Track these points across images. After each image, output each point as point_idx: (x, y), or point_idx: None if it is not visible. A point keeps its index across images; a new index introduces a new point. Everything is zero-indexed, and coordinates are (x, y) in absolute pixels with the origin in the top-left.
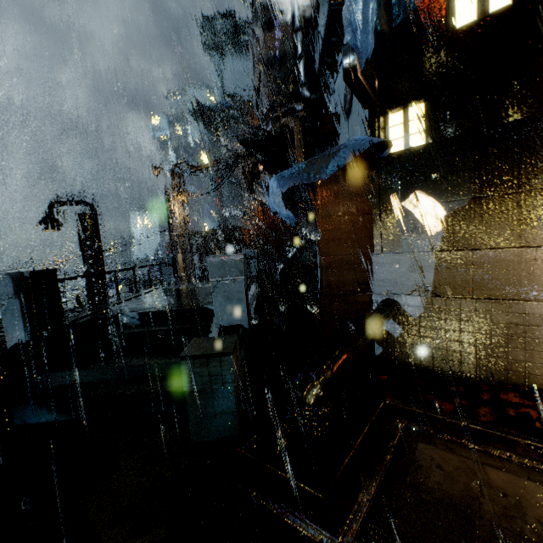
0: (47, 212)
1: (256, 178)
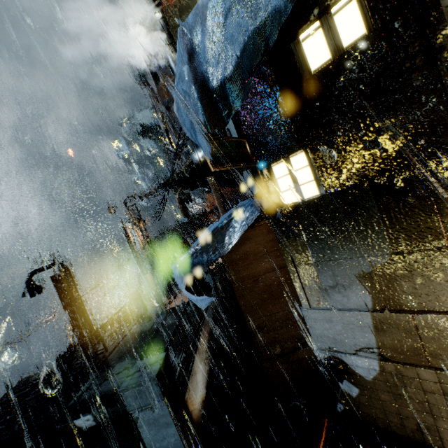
0: (27, 283)
1: (188, 202)
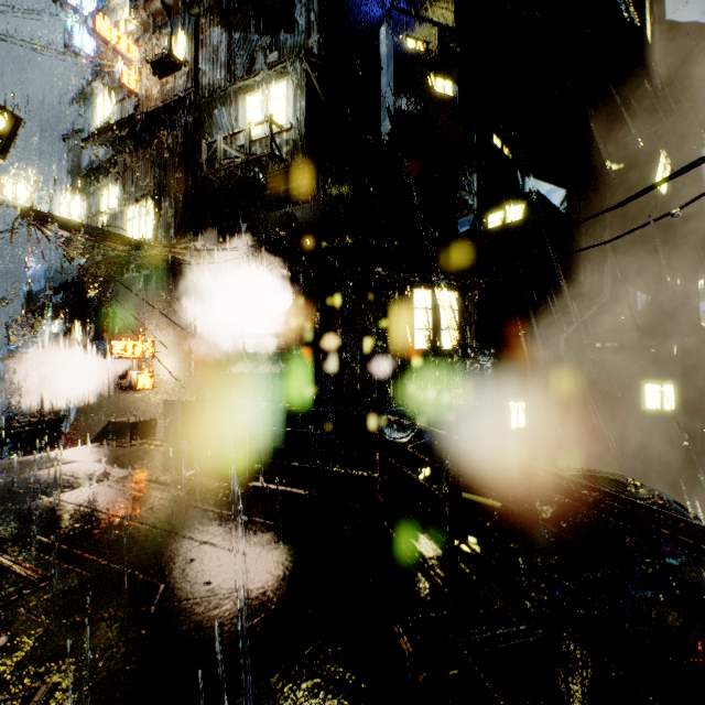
0: None
1: None
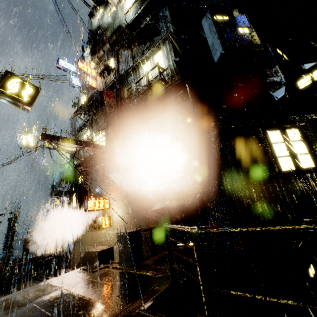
0: None
1: None
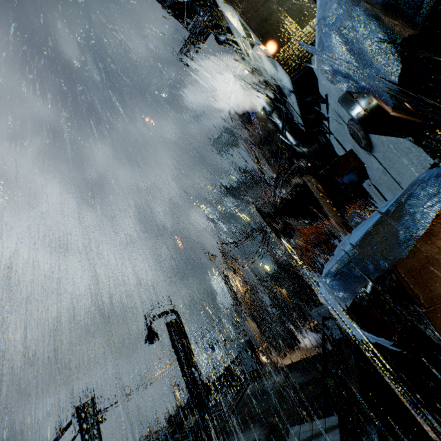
0: (148, 329)
1: (291, 235)
